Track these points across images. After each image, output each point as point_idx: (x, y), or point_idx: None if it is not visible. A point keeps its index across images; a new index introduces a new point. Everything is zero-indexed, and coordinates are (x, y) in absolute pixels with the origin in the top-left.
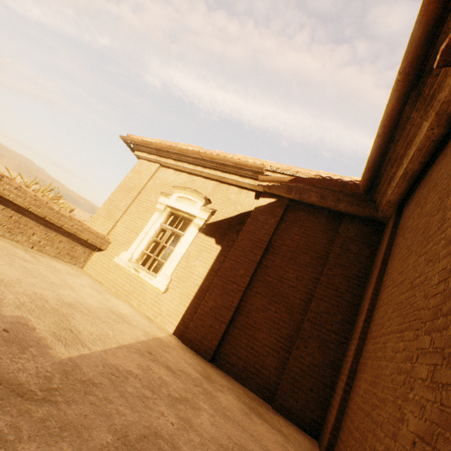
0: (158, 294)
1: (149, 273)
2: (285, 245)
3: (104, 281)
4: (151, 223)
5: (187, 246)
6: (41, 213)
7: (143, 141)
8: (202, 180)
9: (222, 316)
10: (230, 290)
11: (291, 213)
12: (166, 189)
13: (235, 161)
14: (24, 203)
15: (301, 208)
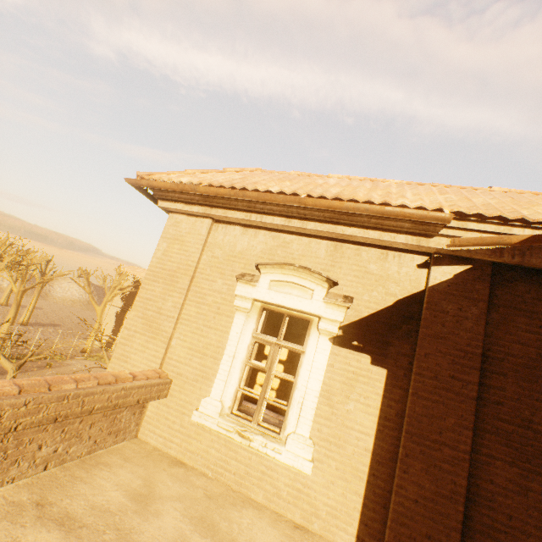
0: (297, 474)
1: (266, 436)
2: (512, 355)
3: (185, 457)
4: (234, 335)
5: (321, 377)
6: (45, 417)
7: (176, 185)
8: (302, 241)
9: (444, 514)
10: (440, 461)
11: (501, 290)
12: (240, 266)
13: (383, 210)
14: (1, 425)
15: (517, 277)
